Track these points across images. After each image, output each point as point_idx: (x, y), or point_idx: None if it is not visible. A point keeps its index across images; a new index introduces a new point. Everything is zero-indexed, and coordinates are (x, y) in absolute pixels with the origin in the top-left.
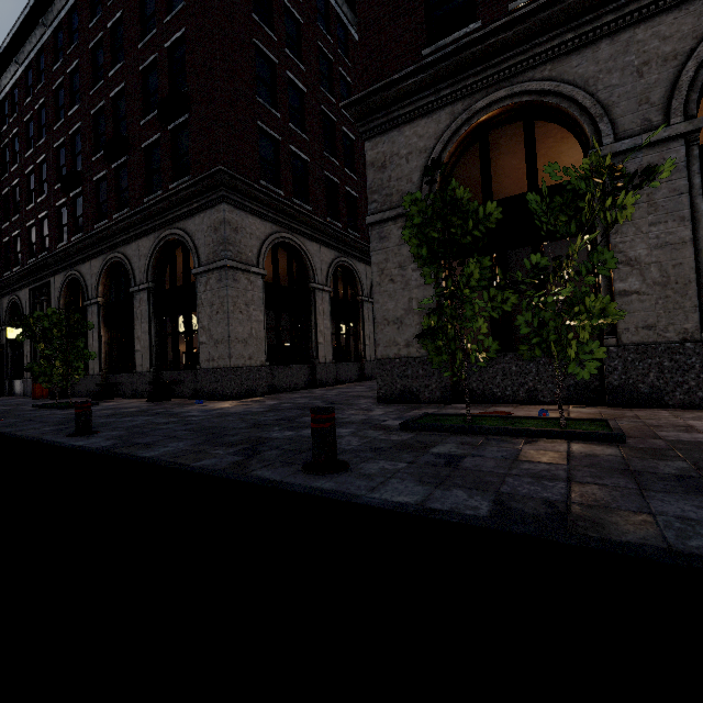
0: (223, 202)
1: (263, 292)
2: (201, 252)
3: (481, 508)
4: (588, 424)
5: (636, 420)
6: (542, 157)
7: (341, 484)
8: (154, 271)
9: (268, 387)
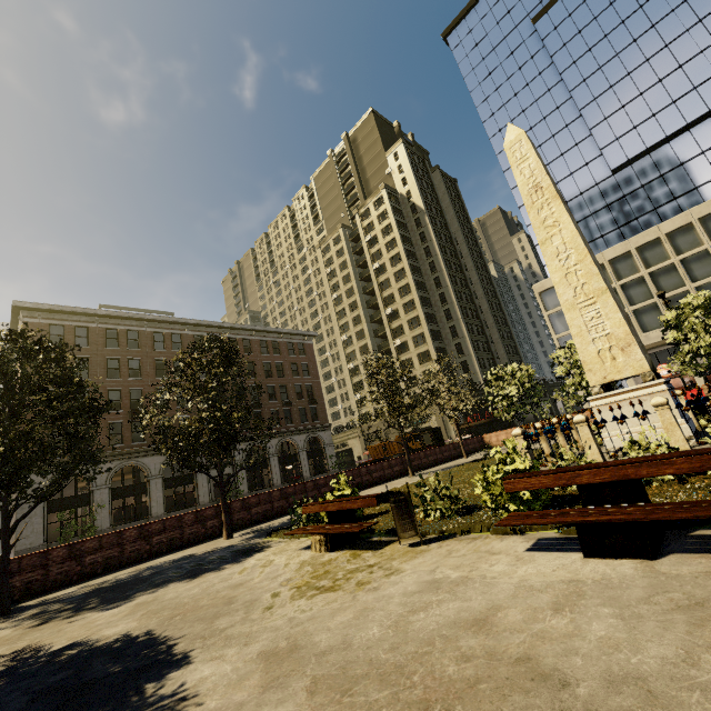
0: None
1: None
2: None
3: None
4: None
5: None
6: None
7: None
8: None
9: None
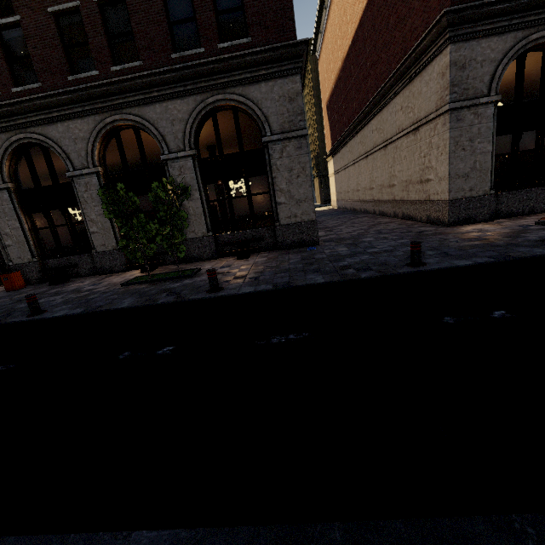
0: (300, 74)
1: None
2: (272, 120)
3: None
4: None
5: None
6: None
7: None
8: (194, 138)
9: None
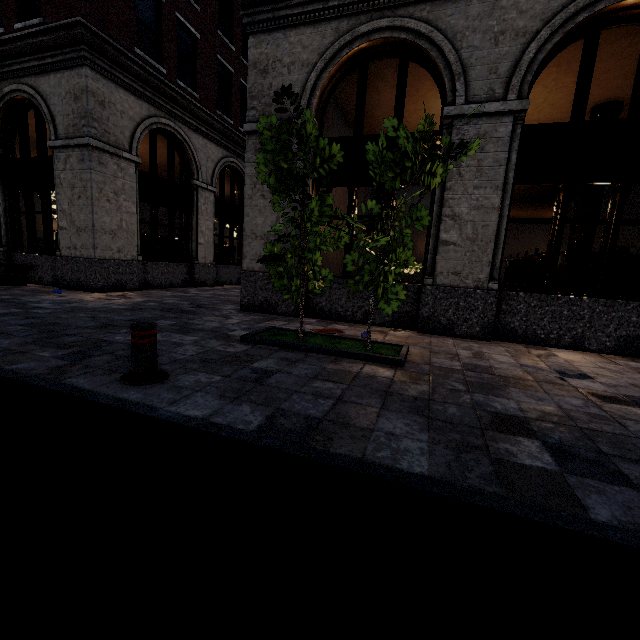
0: (85, 65)
1: (136, 182)
2: (58, 121)
3: (254, 422)
4: (388, 348)
5: (427, 346)
6: (421, 98)
7: (147, 396)
8: None
9: (140, 282)
